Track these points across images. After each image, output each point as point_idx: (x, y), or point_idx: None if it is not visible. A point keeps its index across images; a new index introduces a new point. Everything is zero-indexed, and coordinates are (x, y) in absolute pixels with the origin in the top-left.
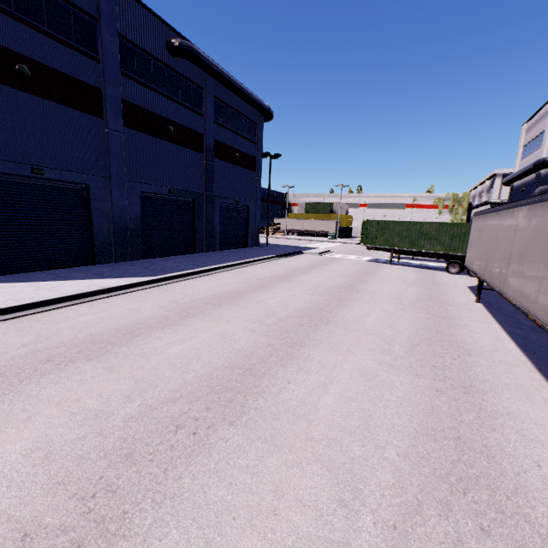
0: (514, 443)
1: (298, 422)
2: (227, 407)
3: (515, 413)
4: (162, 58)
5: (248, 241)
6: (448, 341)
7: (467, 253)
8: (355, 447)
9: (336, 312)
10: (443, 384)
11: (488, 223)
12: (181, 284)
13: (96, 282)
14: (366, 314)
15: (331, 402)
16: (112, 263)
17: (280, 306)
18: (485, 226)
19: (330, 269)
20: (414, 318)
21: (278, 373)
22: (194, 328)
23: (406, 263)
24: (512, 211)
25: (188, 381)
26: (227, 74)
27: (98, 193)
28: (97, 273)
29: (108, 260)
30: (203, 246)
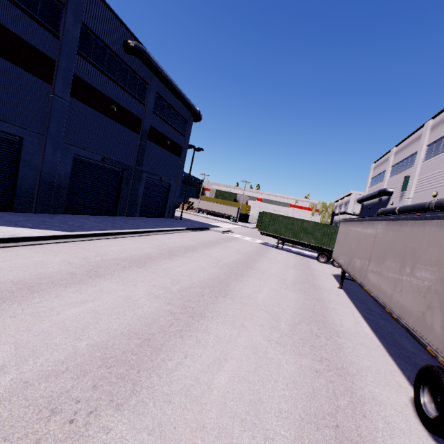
0: (382, 431)
1: (190, 406)
2: (117, 385)
3: (379, 398)
4: (117, 52)
5: (165, 213)
6: (322, 321)
7: (335, 249)
8: (245, 439)
9: (234, 285)
10: (321, 365)
11: (353, 229)
12: (96, 243)
13: (6, 230)
14: (257, 290)
15: (225, 381)
16: (31, 213)
17: (185, 275)
18: (350, 230)
19: (230, 246)
20: (296, 298)
21: (176, 346)
22: (100, 289)
23: (288, 249)
24: (373, 223)
25: (80, 350)
26: (170, 78)
27: (30, 147)
28: (10, 220)
29: (27, 210)
30: (124, 210)
